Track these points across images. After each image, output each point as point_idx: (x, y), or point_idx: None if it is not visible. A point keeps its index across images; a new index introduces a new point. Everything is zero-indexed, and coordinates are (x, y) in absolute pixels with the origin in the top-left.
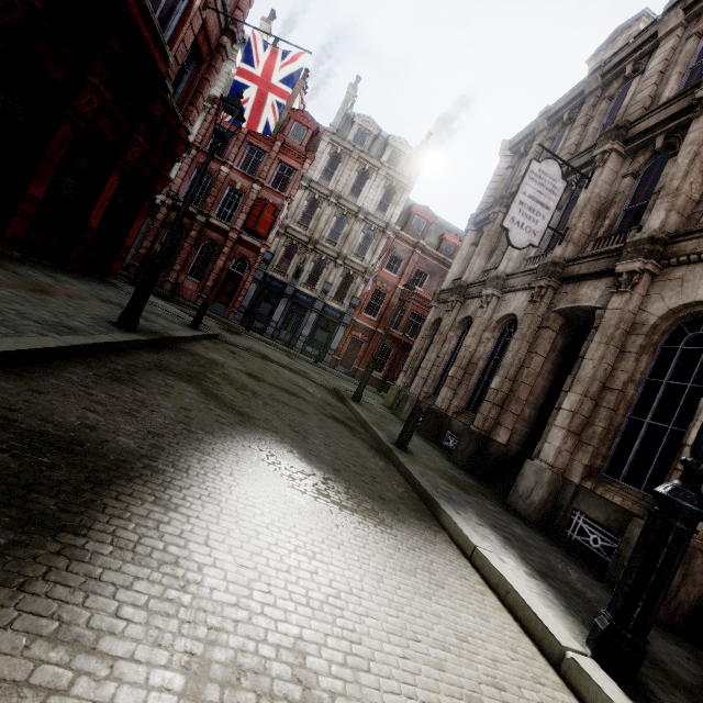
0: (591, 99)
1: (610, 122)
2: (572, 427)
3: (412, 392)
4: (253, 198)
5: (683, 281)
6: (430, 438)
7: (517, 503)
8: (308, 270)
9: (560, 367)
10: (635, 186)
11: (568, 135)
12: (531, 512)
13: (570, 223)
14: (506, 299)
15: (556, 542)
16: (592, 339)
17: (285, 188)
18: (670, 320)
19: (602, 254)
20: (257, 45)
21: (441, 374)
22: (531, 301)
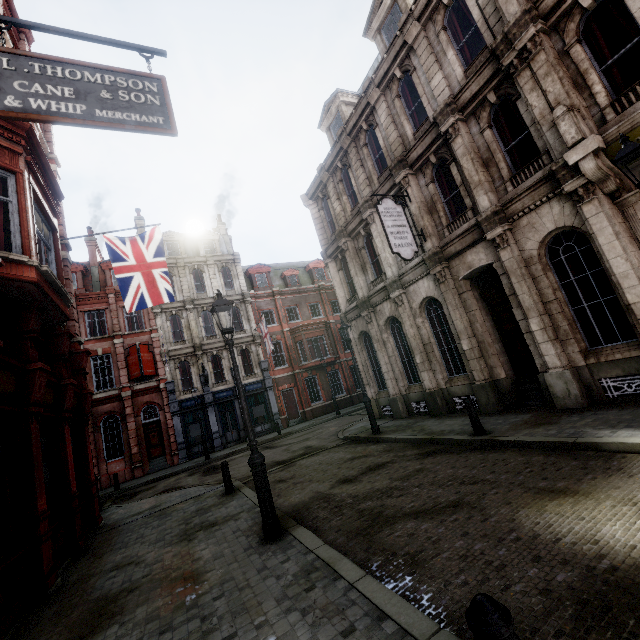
0: (352, 150)
1: (378, 157)
2: (552, 337)
3: (394, 394)
4: (121, 351)
5: (532, 225)
6: (446, 413)
7: (566, 404)
8: (210, 371)
9: (488, 307)
10: (437, 186)
11: (353, 175)
12: (581, 402)
13: (420, 226)
14: (412, 290)
15: (616, 405)
16: (512, 282)
17: (142, 325)
18: (543, 247)
19: (463, 233)
20: (116, 244)
21: (402, 366)
22: (439, 283)
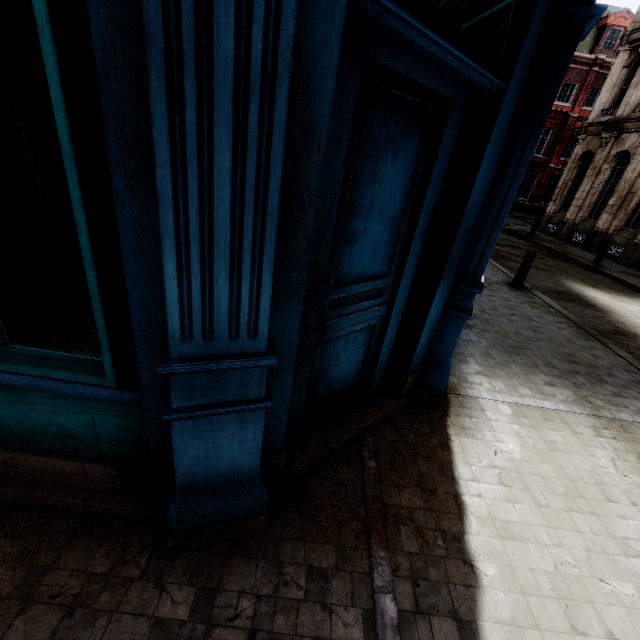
0: None
1: None
2: None
3: (568, 219)
4: None
5: None
6: (593, 250)
7: None
8: None
9: None
10: None
11: None
12: None
13: None
14: None
15: None
16: None
17: None
18: None
19: None
20: None
21: (595, 200)
22: None
